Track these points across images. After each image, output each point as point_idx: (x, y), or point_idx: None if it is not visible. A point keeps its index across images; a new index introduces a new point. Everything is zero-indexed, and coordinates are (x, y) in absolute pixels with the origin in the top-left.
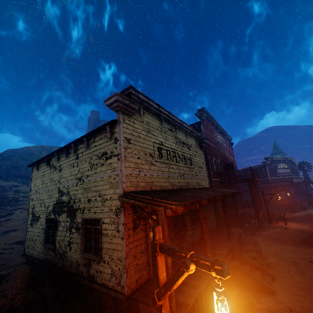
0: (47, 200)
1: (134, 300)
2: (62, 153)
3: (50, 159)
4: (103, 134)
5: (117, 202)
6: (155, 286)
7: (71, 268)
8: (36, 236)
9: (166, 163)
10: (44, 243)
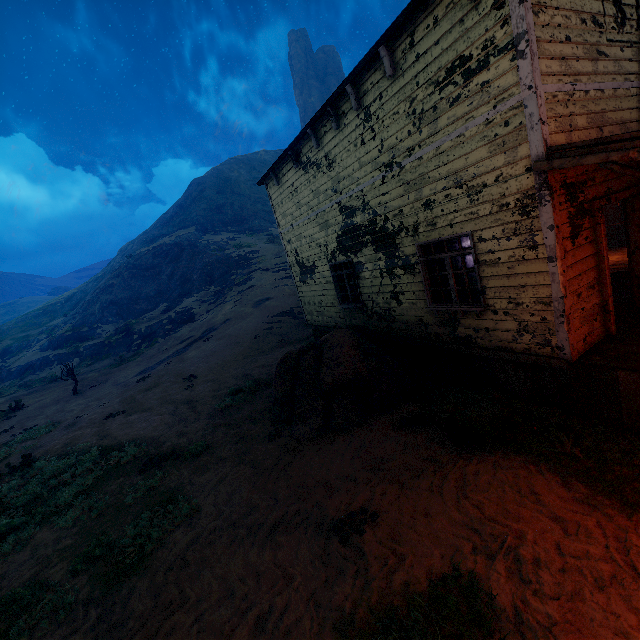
0: (319, 235)
1: (595, 367)
2: (324, 125)
3: (297, 151)
4: (444, 2)
5: (522, 183)
6: (637, 347)
7: (408, 332)
8: (319, 296)
9: (634, 44)
10: (340, 304)
